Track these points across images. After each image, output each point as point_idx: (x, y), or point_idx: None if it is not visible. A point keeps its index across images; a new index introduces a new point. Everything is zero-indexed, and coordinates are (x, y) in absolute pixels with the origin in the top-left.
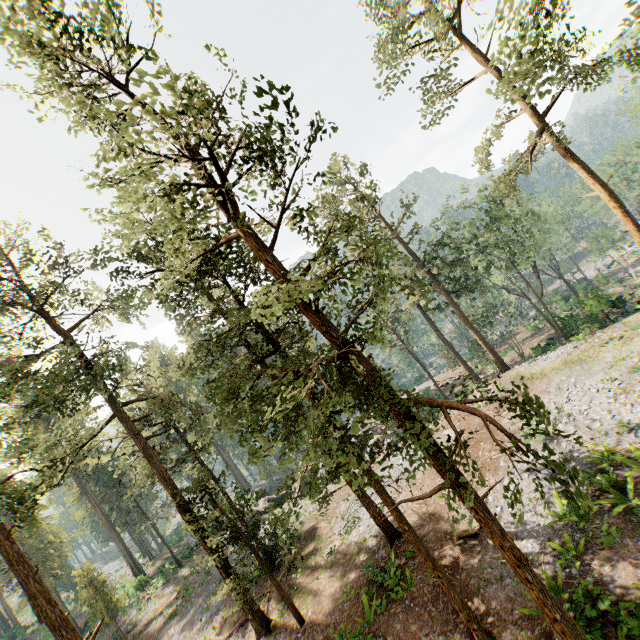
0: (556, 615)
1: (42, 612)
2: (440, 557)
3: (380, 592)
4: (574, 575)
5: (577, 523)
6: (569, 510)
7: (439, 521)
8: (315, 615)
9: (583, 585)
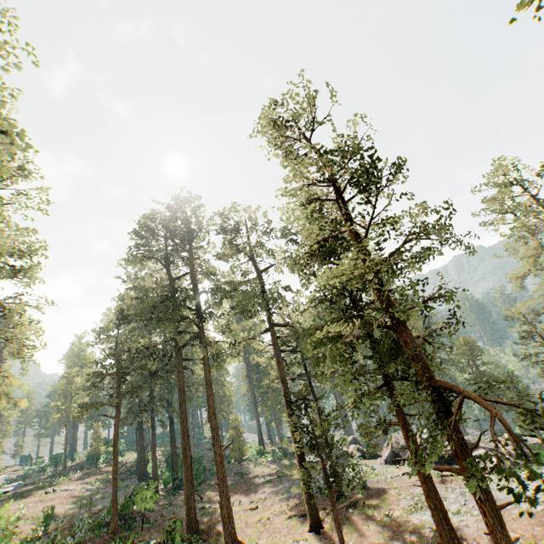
0: None
1: (210, 417)
2: None
3: None
4: None
5: None
6: None
7: None
8: None
9: None
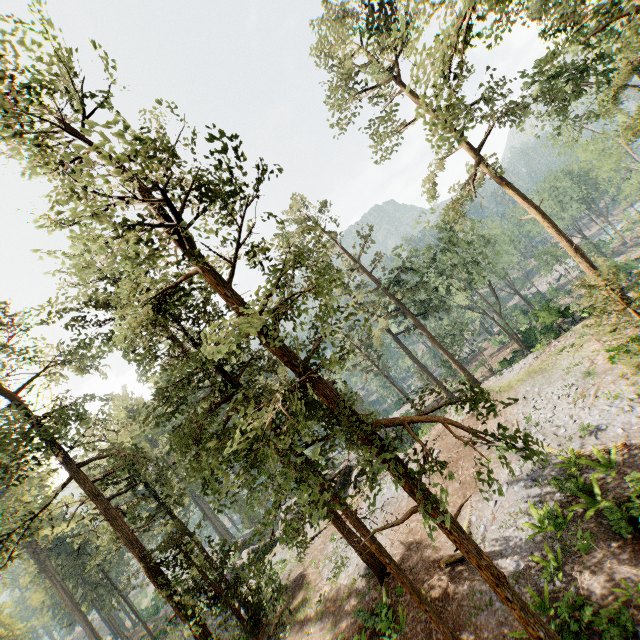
0: (540, 633)
1: None
2: (430, 589)
3: (373, 638)
4: (557, 588)
5: (555, 533)
6: (546, 520)
7: (426, 549)
8: None
9: (566, 597)
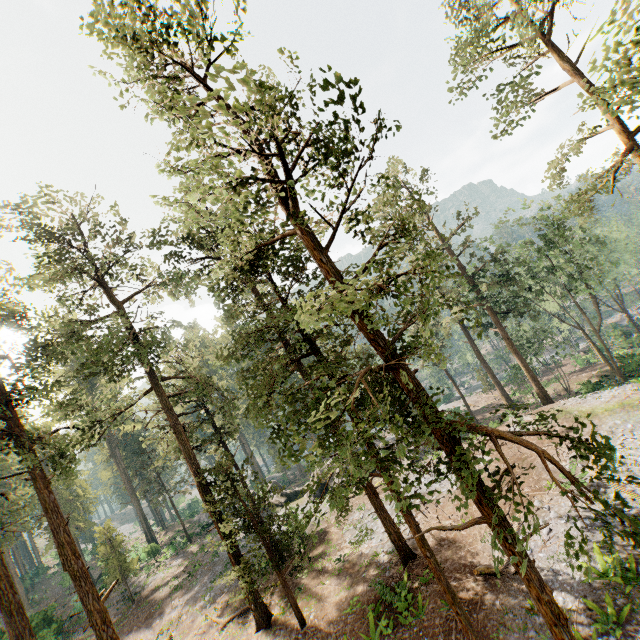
0: None
1: (67, 562)
2: (456, 589)
3: (387, 612)
4: None
5: (620, 586)
6: (612, 569)
7: (459, 551)
8: (317, 620)
9: None
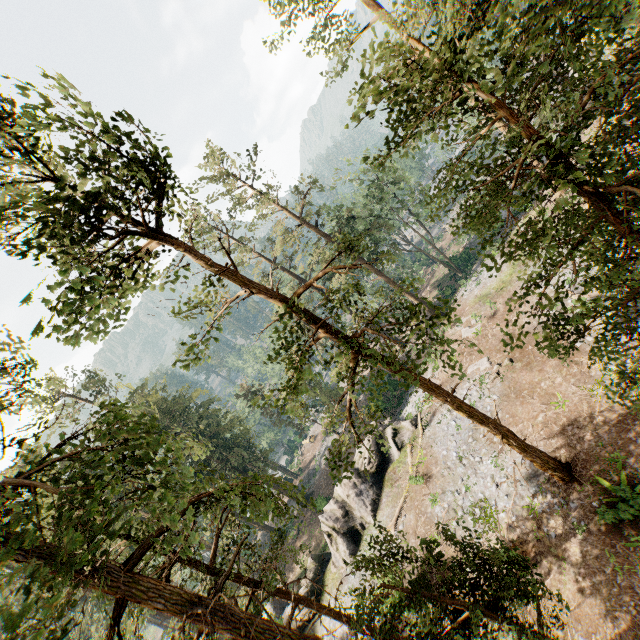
0: None
1: None
2: None
3: None
4: None
5: None
6: None
7: (594, 420)
8: (596, 634)
9: None
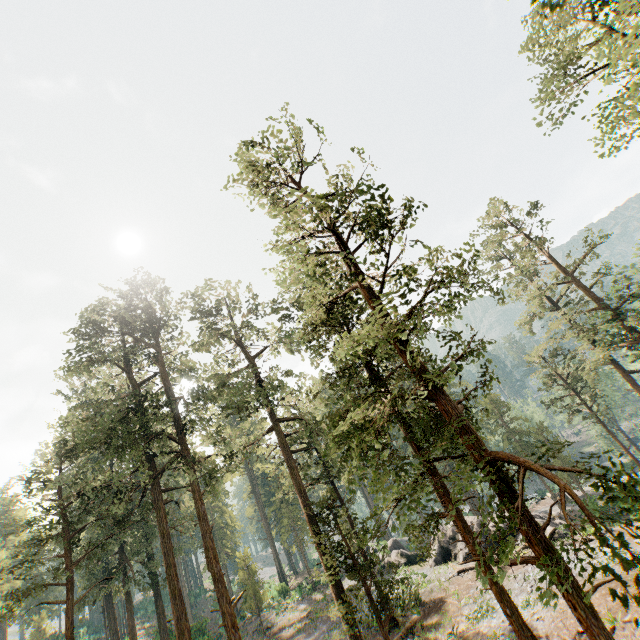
0: None
1: (210, 563)
2: None
3: None
4: None
5: None
6: None
7: None
8: None
9: None
